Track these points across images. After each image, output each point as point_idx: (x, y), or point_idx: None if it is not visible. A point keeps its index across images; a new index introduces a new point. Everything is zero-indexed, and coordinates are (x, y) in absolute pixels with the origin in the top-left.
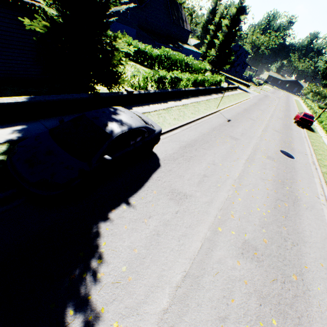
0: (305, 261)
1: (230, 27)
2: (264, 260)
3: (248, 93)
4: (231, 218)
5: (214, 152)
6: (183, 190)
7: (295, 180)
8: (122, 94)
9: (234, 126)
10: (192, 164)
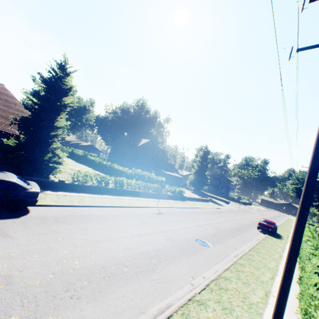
0: (60, 313)
1: (201, 161)
2: (1, 293)
3: (221, 205)
4: (26, 258)
5: (100, 223)
6: (10, 232)
7: (180, 258)
8: (53, 181)
9: (160, 217)
10: (57, 223)
